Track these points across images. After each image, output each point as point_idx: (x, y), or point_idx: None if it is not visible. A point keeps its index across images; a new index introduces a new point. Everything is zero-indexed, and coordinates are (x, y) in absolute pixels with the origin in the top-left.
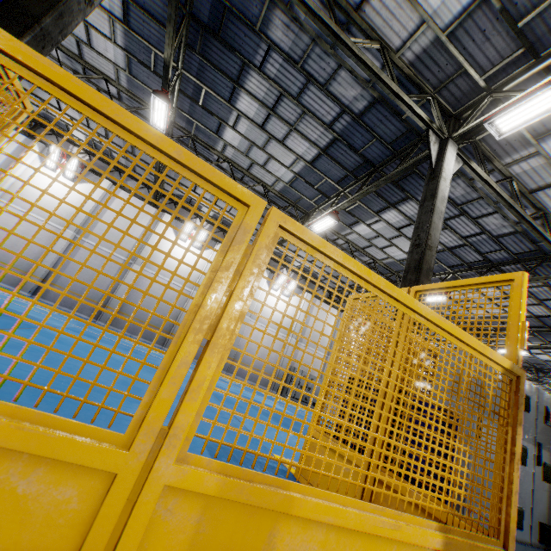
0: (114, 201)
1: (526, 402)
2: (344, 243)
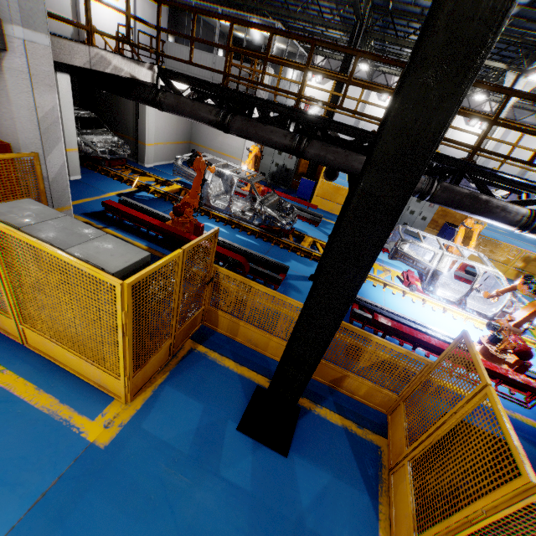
0: None
1: None
2: None
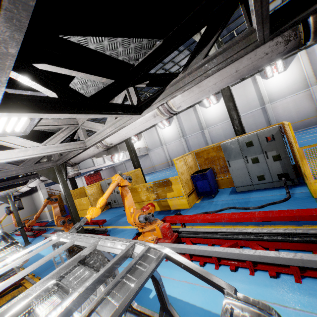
0: (181, 119)
1: (249, 144)
2: None
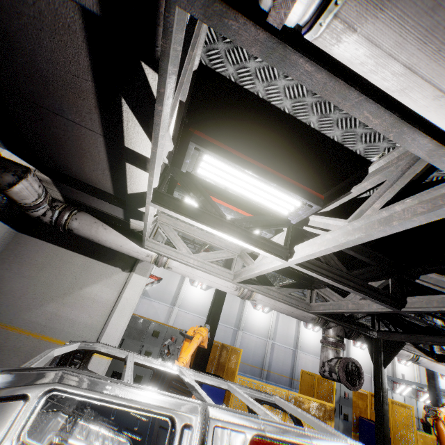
0: None
1: None
2: None
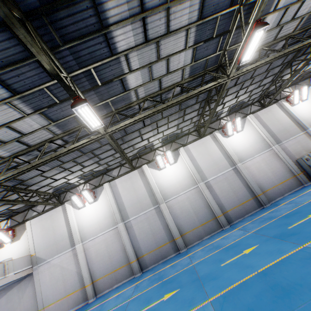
0: (118, 189)
1: None
2: (259, 52)
